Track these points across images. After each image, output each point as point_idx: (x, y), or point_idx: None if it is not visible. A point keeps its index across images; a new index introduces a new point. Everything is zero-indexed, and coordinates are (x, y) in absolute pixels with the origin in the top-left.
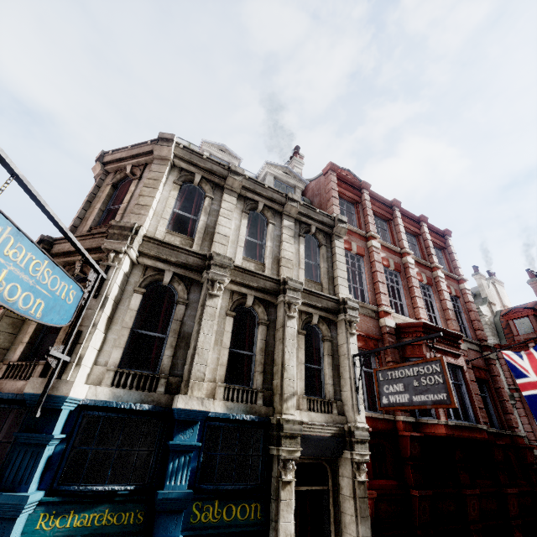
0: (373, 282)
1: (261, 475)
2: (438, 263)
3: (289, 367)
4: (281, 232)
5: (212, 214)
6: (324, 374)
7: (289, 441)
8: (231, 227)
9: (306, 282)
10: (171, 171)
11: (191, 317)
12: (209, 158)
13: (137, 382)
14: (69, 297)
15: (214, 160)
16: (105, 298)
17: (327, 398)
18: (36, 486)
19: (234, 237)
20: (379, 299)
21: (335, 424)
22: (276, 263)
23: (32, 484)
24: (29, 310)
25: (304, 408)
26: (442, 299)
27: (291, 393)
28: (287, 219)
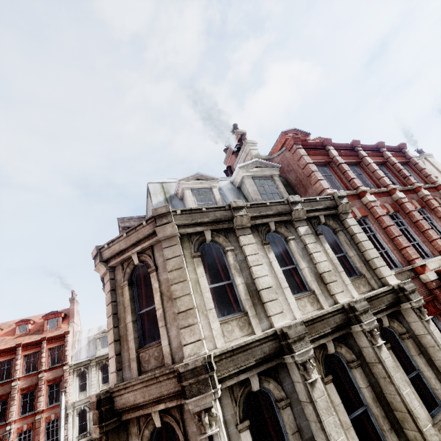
0: (390, 238)
1: None
2: (416, 181)
3: (417, 411)
4: (303, 242)
5: (242, 267)
6: (425, 377)
7: None
8: (268, 273)
9: (352, 283)
10: (182, 244)
11: (301, 415)
12: (208, 207)
13: None
14: None
15: (213, 207)
16: None
17: None
18: None
19: (274, 280)
20: (408, 255)
21: None
22: (320, 281)
23: None
24: None
25: None
26: (440, 216)
27: None
28: (300, 225)
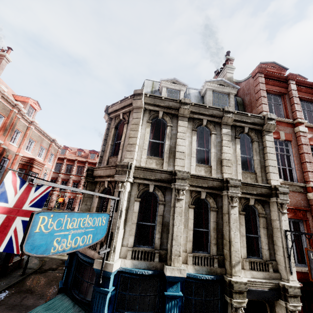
0: (301, 162)
1: (220, 311)
2: None
3: (235, 243)
4: (221, 138)
5: (172, 137)
6: (260, 241)
7: (238, 295)
8: (185, 145)
9: (243, 173)
10: (144, 114)
11: (168, 212)
12: (166, 98)
13: (143, 255)
14: (103, 222)
15: (169, 98)
16: (120, 211)
17: (264, 258)
18: (106, 312)
19: (188, 150)
20: (307, 177)
21: (271, 281)
22: (219, 163)
23: (104, 312)
24: (86, 243)
25: (247, 268)
26: None
27: (237, 261)
28: (225, 127)
